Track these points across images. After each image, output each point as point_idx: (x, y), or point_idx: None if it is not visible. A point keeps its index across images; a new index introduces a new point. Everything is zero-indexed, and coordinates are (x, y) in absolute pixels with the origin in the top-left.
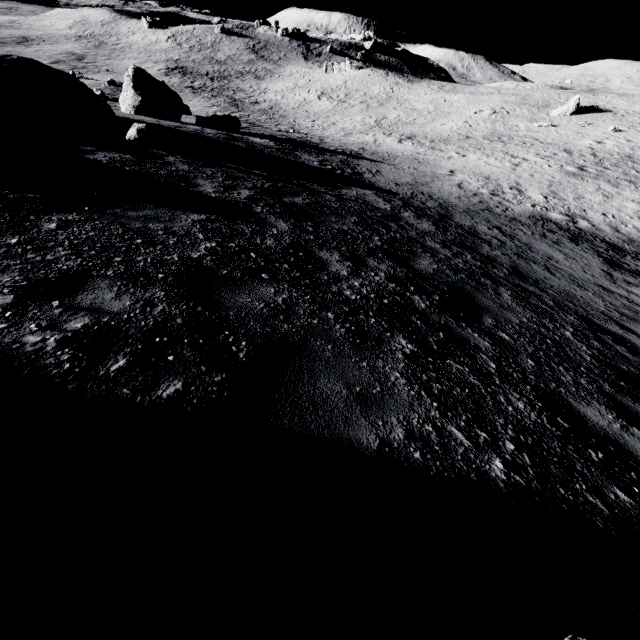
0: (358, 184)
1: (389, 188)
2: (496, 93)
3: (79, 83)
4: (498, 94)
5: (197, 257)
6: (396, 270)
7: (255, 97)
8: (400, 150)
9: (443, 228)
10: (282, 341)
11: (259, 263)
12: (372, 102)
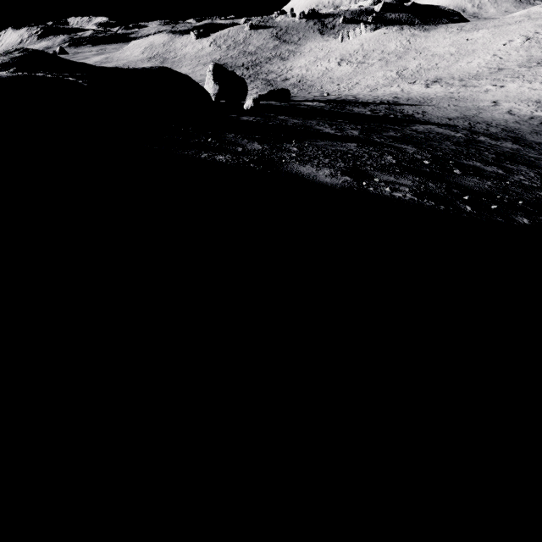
0: (417, 122)
1: (445, 122)
2: (526, 20)
3: (192, 79)
4: (529, 20)
5: (396, 163)
6: (537, 170)
7: (284, 75)
8: (431, 93)
9: (527, 145)
10: (540, 204)
11: (436, 166)
12: (390, 57)
